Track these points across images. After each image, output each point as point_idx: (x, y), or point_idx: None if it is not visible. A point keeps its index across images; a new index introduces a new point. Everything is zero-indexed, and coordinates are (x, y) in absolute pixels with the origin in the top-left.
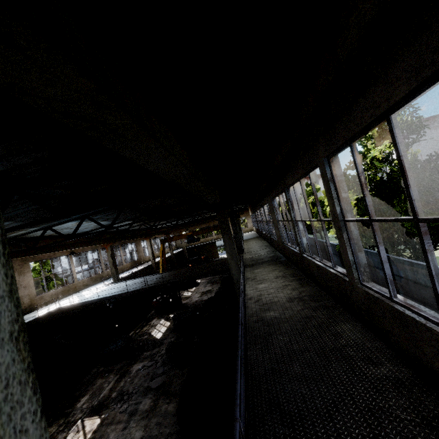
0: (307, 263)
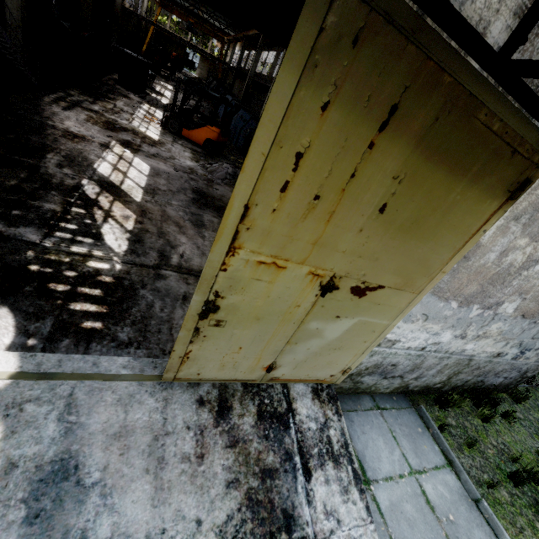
0: None
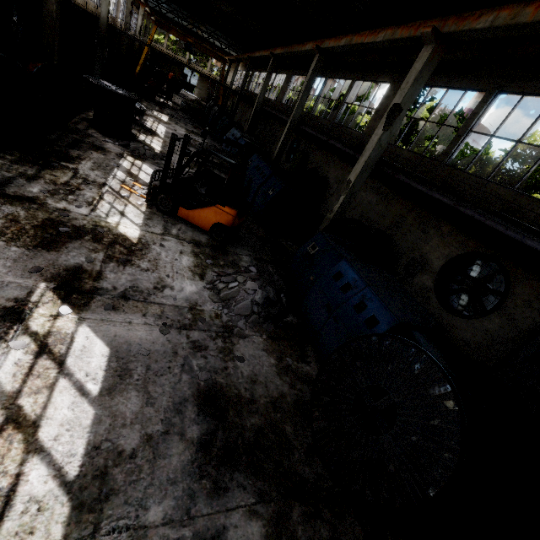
0: None
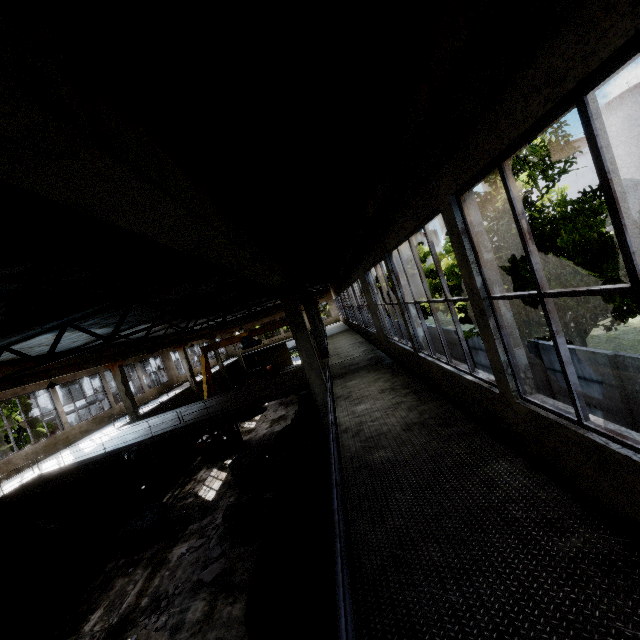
0: (427, 367)
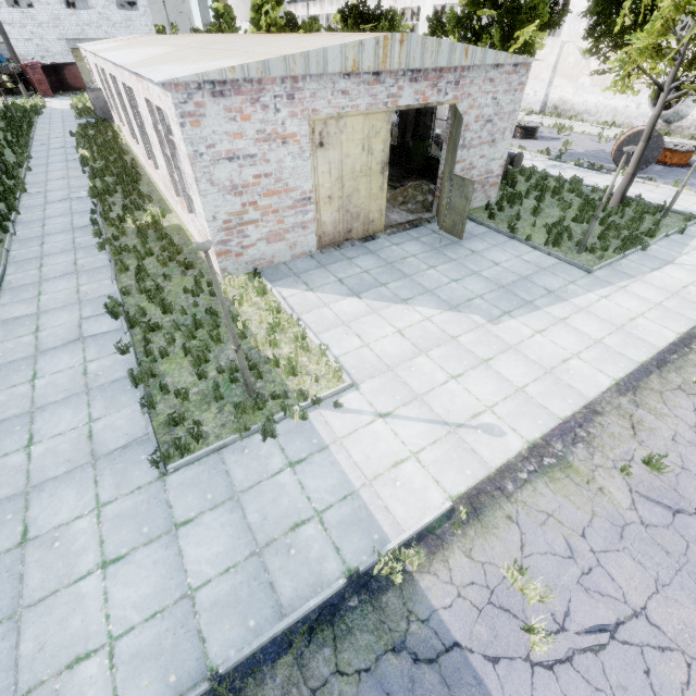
0: None
